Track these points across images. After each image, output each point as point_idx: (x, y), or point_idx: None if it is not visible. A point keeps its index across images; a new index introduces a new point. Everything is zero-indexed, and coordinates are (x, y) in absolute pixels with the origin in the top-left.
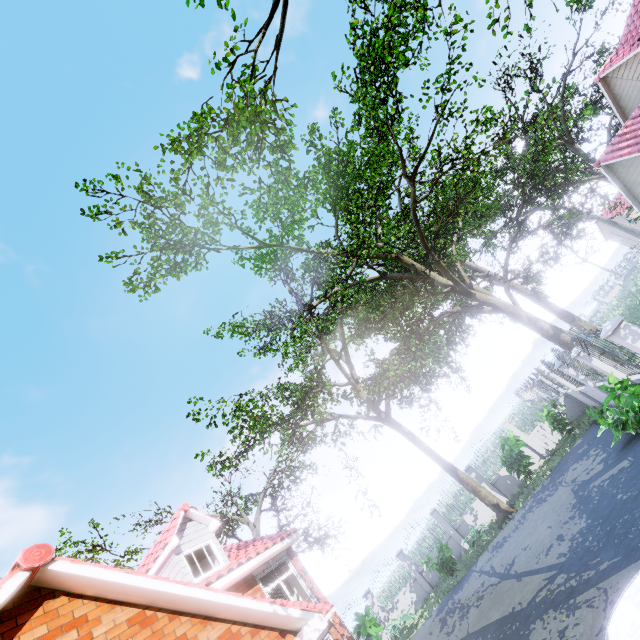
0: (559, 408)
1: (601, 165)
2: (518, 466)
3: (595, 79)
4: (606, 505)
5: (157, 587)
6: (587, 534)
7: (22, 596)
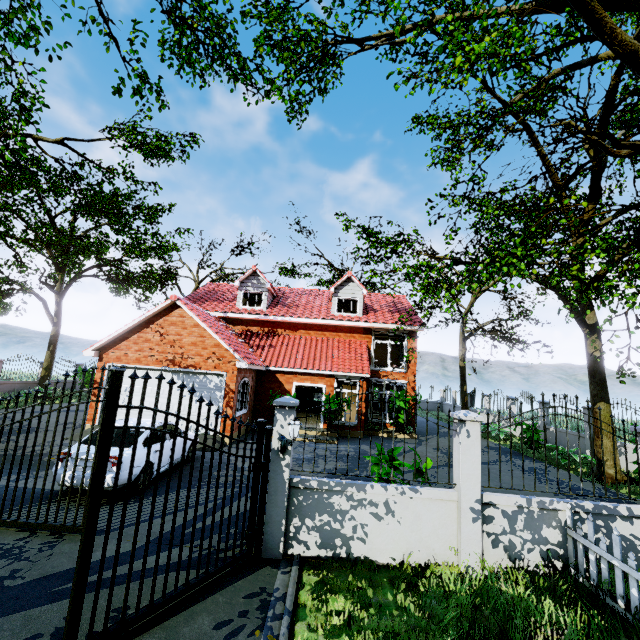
0: None
1: None
2: None
3: None
4: None
5: (198, 321)
6: None
7: (176, 304)
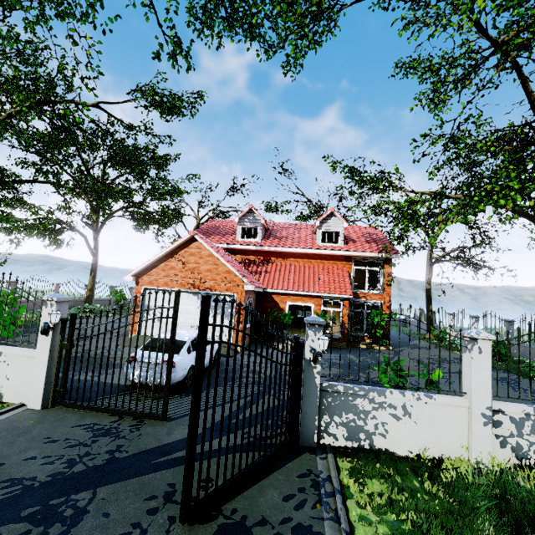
0: None
1: None
2: None
3: None
4: None
5: (212, 252)
6: None
7: (193, 238)
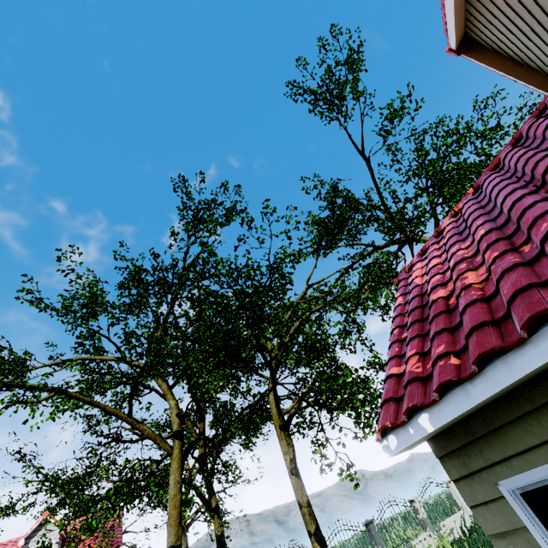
0: None
1: None
2: None
3: (448, 51)
4: None
5: None
6: None
7: None
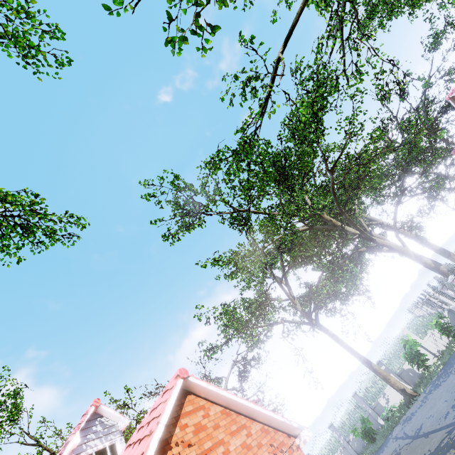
0: (444, 319)
1: None
2: (417, 361)
3: (446, 98)
4: None
5: (231, 397)
6: None
7: (179, 391)
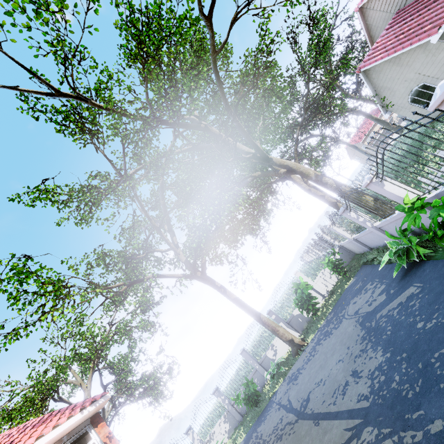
0: (335, 257)
1: (361, 71)
2: (308, 306)
3: (355, 9)
4: (405, 336)
5: None
6: (390, 372)
7: None
